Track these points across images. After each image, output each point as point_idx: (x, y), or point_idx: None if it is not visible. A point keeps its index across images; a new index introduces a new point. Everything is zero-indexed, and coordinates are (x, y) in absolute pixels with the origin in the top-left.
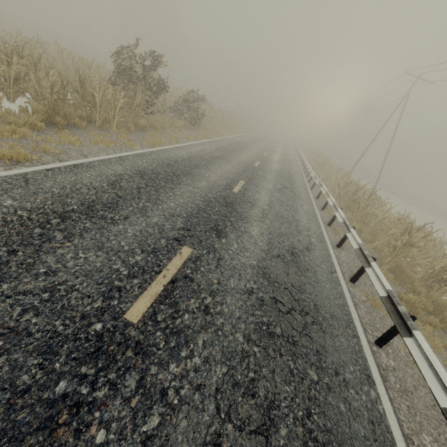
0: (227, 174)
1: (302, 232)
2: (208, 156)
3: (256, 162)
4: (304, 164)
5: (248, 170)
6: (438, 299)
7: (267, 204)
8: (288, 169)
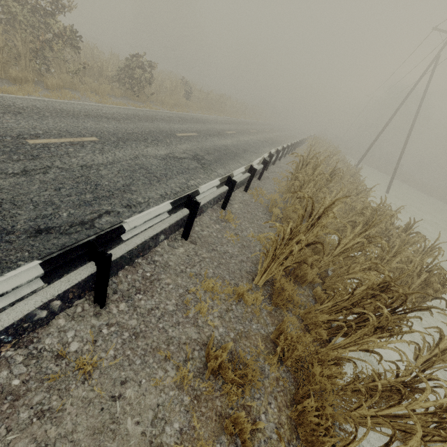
0: (75, 128)
1: (94, 206)
2: (88, 113)
3: (189, 133)
4: (293, 149)
5: (146, 134)
6: (346, 356)
7: (85, 164)
8: (249, 148)
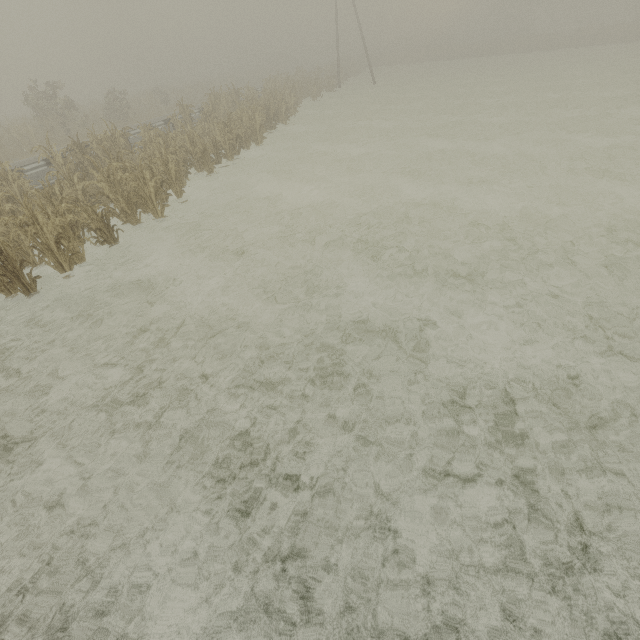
0: None
1: None
2: None
3: None
4: None
5: None
6: None
7: None
8: None
